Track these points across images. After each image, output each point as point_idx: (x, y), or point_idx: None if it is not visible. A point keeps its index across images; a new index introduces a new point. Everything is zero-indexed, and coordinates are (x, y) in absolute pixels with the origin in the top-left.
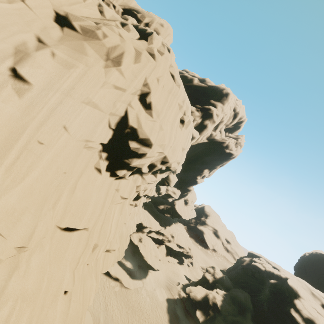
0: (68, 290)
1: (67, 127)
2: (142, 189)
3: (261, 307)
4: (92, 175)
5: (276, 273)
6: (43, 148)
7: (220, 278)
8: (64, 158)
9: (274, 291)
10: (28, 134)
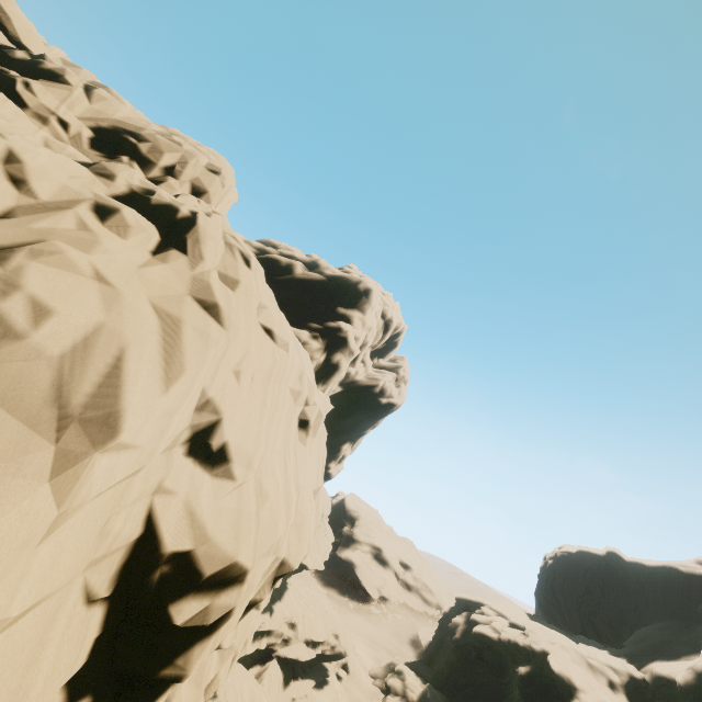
0: None
1: None
2: (224, 680)
3: None
4: None
5: (522, 644)
6: None
7: (421, 700)
8: None
9: (532, 693)
10: None
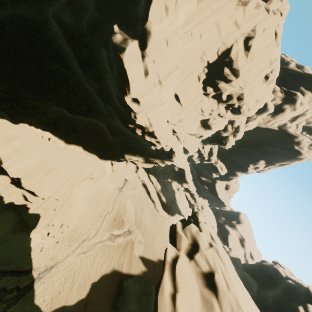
0: (169, 120)
1: (201, 36)
2: (214, 114)
3: (266, 297)
4: (195, 80)
5: (298, 281)
6: (191, 38)
7: (233, 257)
8: (192, 53)
9: (288, 289)
10: (191, 25)
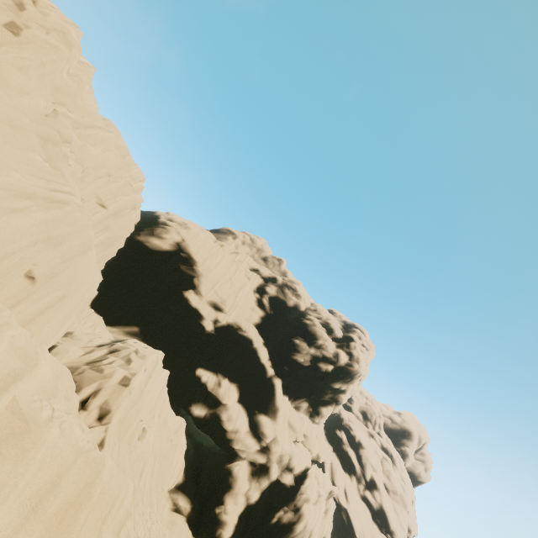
0: None
1: None
2: None
3: None
4: None
5: None
6: None
7: None
8: None
9: None
10: None
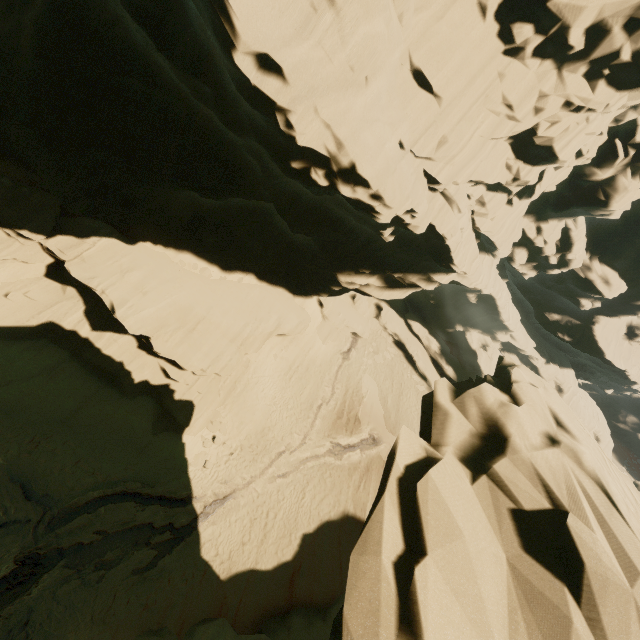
0: (404, 141)
1: None
2: (549, 107)
3: None
4: (470, 16)
5: None
6: None
7: None
8: None
9: None
10: None
